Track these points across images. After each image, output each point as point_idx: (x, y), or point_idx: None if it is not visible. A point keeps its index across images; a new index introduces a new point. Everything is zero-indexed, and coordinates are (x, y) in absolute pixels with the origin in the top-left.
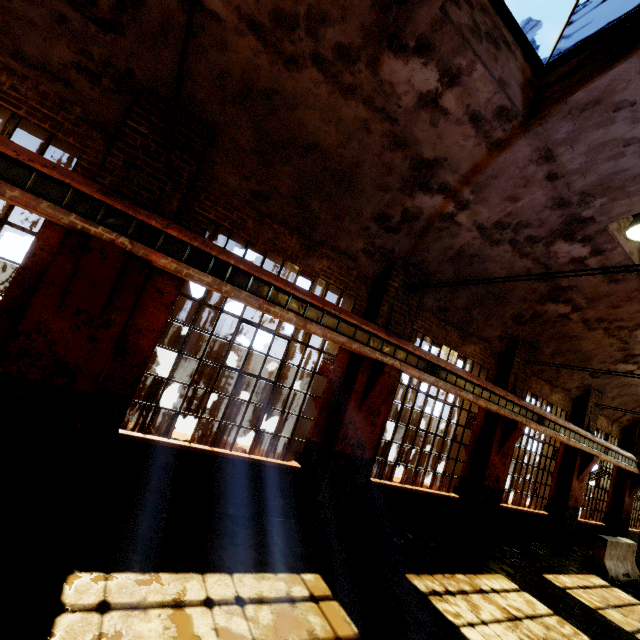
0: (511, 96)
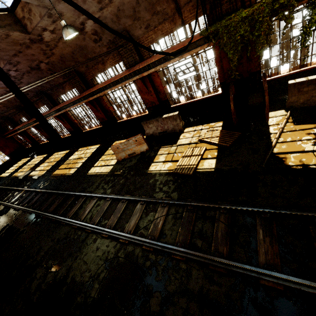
0: None
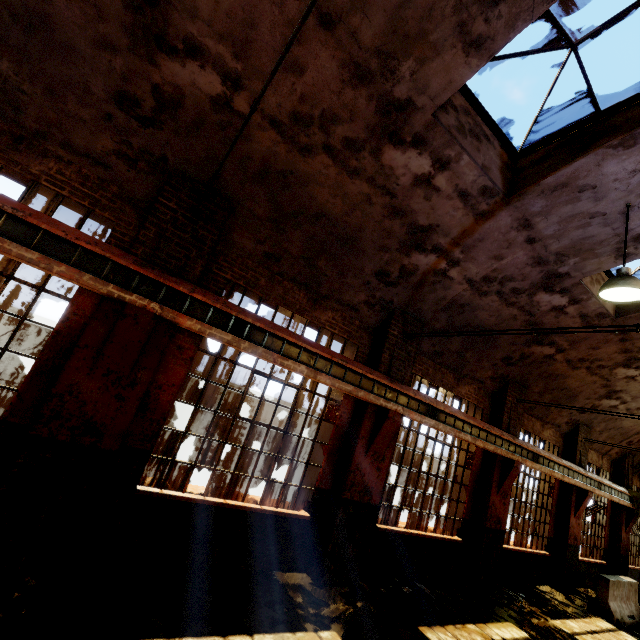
0: (493, 178)
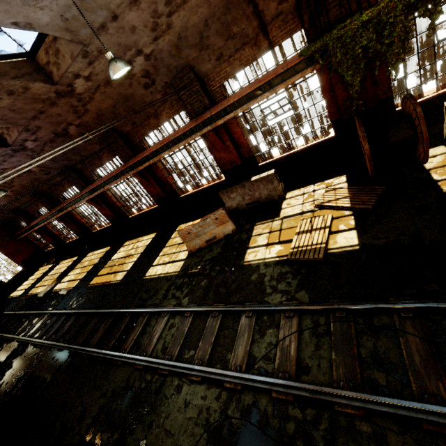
0: None
